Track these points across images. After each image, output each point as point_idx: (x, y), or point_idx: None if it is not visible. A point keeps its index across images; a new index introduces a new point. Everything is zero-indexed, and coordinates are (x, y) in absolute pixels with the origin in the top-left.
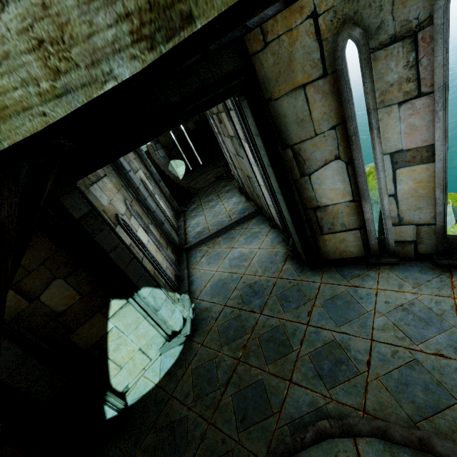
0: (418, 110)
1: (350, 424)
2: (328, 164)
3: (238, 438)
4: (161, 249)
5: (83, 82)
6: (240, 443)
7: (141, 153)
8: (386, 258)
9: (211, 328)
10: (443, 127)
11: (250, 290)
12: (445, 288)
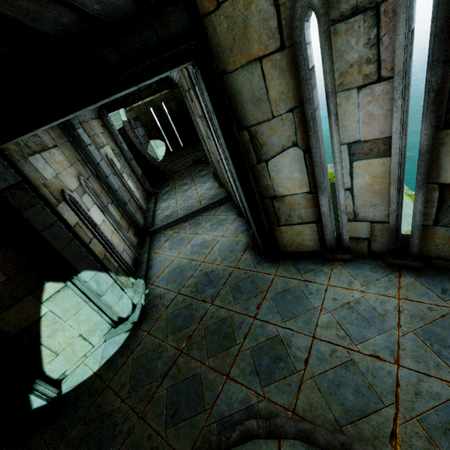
0: (377, 97)
1: (277, 425)
2: (285, 151)
3: (165, 434)
4: (118, 231)
5: None
6: (166, 440)
7: (112, 128)
8: (340, 254)
9: (160, 316)
10: (401, 118)
11: (206, 278)
12: (392, 288)
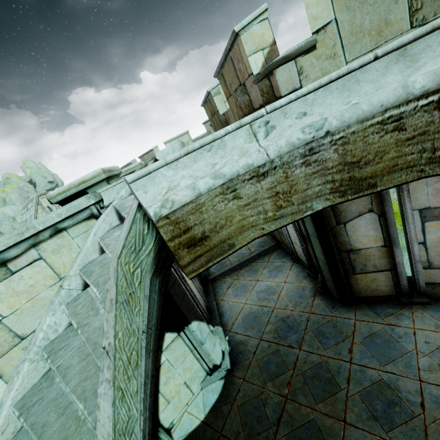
0: None
1: None
2: (362, 215)
3: None
4: (194, 281)
5: (292, 212)
6: None
7: None
8: (418, 298)
9: (251, 363)
10: None
11: (284, 324)
12: None
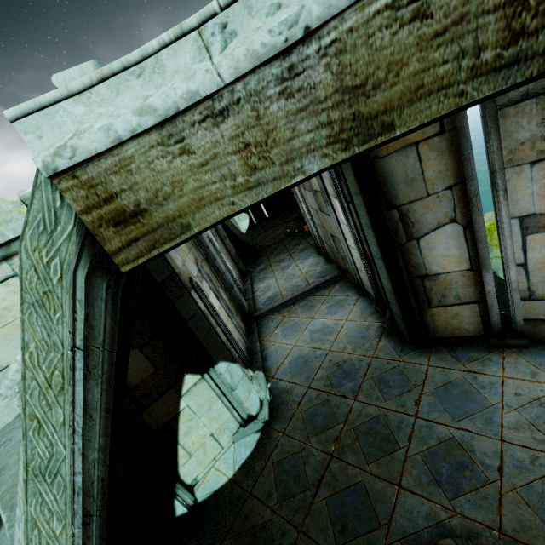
0: None
1: None
2: (441, 227)
3: None
4: (231, 317)
5: (274, 176)
6: None
7: None
8: (512, 339)
9: (294, 414)
10: None
11: (339, 370)
12: None
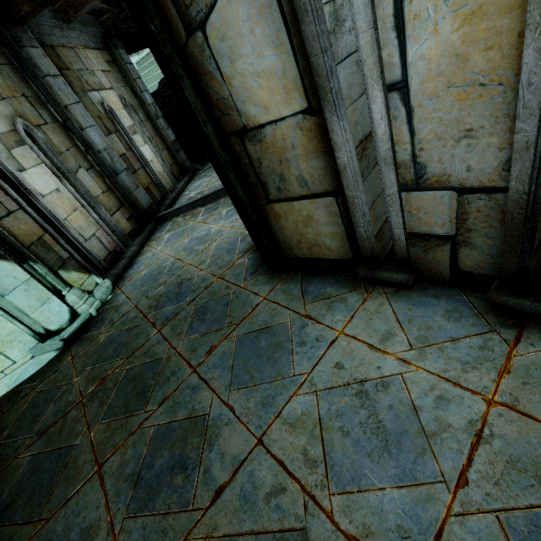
0: None
1: None
2: None
3: None
4: (88, 208)
5: None
6: None
7: (126, 66)
8: (388, 271)
9: (98, 337)
10: None
11: (176, 289)
12: (482, 367)
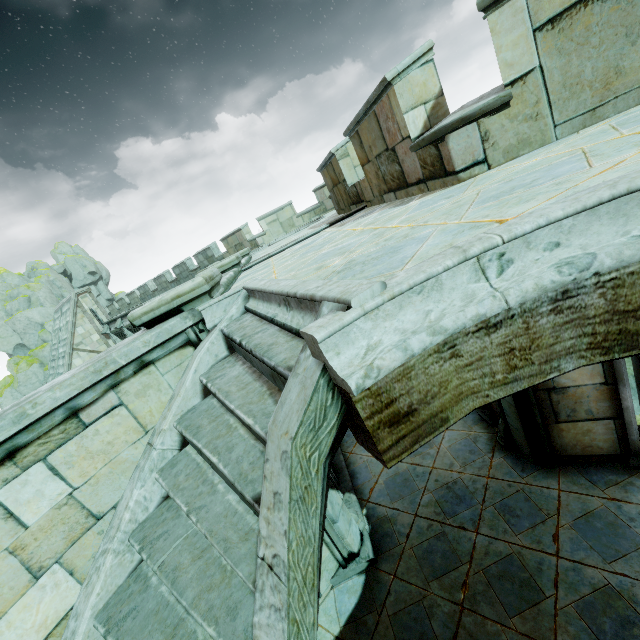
0: None
1: None
2: None
3: None
4: None
5: (531, 374)
6: None
7: None
8: None
9: (403, 551)
10: None
11: (450, 493)
12: None
